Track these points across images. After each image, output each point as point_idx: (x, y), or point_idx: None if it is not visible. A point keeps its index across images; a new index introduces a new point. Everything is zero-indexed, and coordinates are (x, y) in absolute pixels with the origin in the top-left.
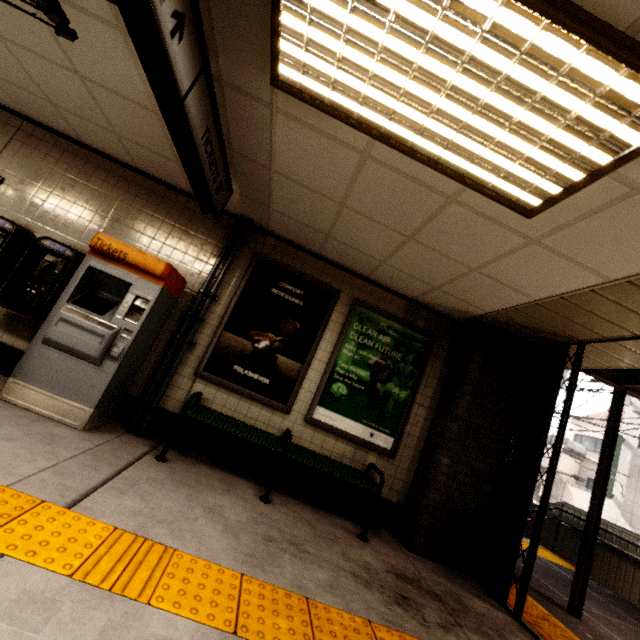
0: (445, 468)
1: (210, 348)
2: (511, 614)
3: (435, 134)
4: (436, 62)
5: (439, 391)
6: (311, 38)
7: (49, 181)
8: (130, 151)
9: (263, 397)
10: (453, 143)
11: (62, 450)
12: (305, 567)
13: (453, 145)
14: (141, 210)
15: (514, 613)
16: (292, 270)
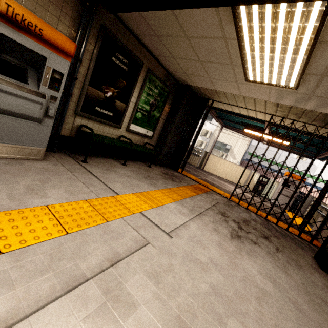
0: (169, 141)
1: (82, 97)
2: (180, 173)
3: (254, 56)
4: (280, 50)
5: (168, 113)
6: (266, 12)
7: None
8: None
9: (111, 123)
10: (255, 61)
11: (66, 175)
12: (158, 181)
13: (254, 61)
14: None
15: (181, 173)
16: (123, 45)
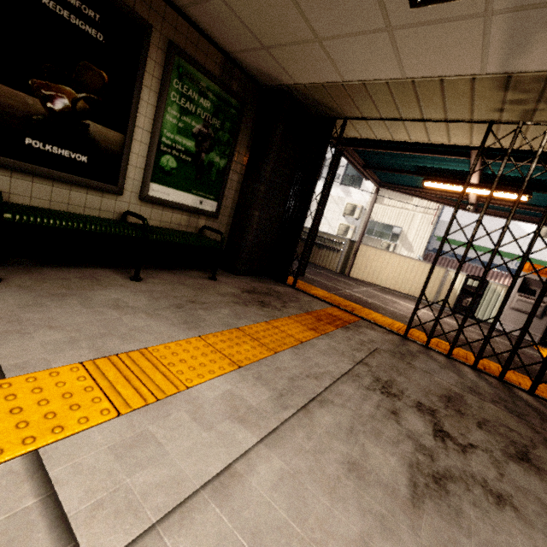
0: (256, 219)
1: None
2: (290, 287)
3: None
4: None
5: (247, 158)
6: None
7: None
8: None
9: (86, 180)
10: None
11: None
12: (215, 312)
13: None
14: None
15: (293, 286)
16: None
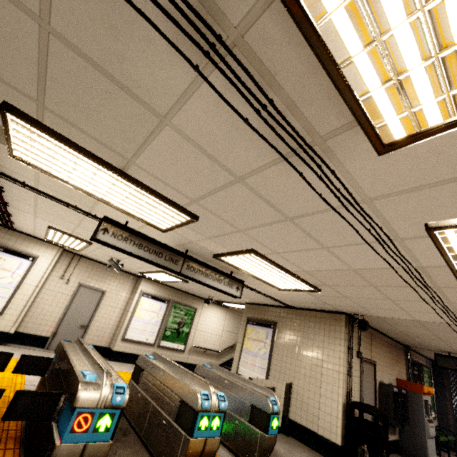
0: (451, 419)
1: None
2: None
3: None
4: None
5: (433, 388)
6: None
7: (380, 355)
8: (405, 339)
9: None
10: None
11: None
12: None
13: None
14: (393, 355)
15: None
16: (414, 361)
